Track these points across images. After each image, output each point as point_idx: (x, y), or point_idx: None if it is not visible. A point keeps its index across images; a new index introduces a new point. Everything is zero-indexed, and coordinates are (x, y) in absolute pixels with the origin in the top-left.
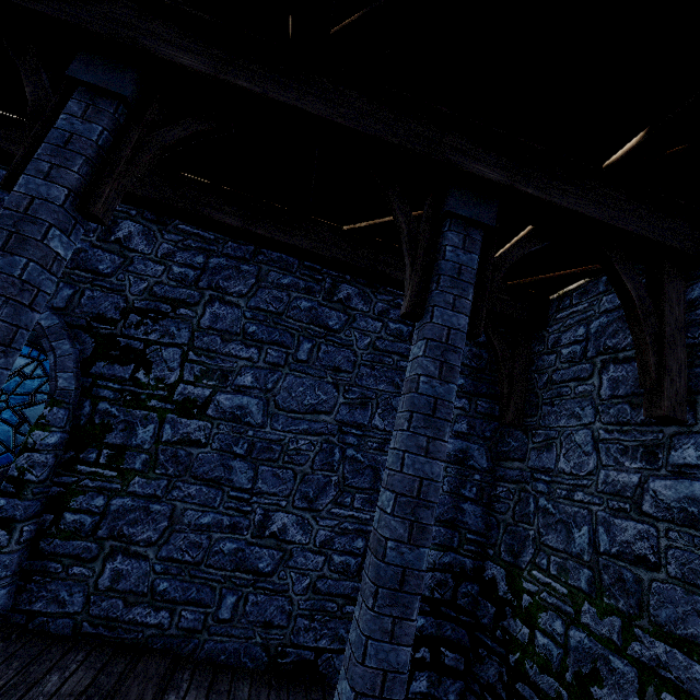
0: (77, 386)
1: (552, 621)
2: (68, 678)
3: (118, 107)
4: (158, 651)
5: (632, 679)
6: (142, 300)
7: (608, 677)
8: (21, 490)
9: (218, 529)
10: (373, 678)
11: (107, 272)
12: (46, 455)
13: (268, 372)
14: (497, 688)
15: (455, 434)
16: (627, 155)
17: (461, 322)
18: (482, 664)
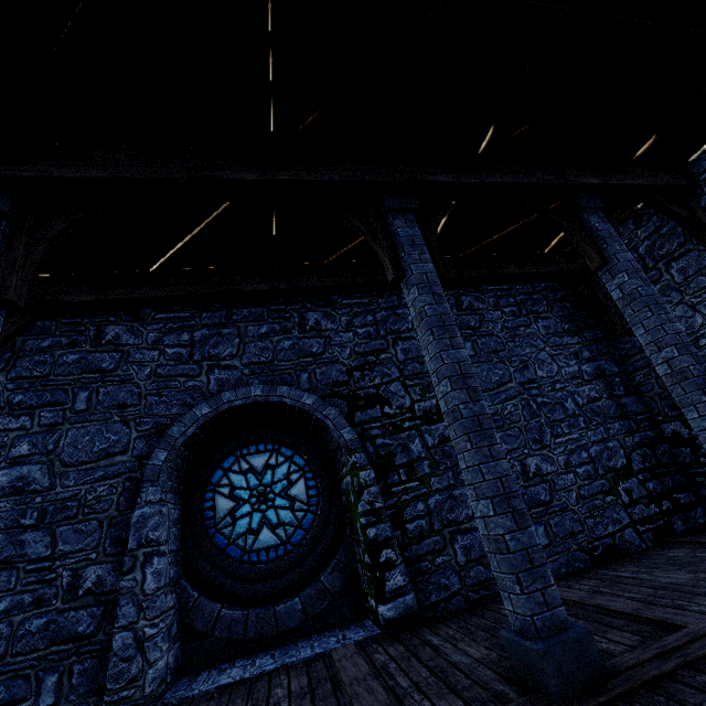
0: (356, 435)
1: None
2: None
3: (413, 216)
4: None
5: None
6: (354, 360)
7: None
8: (379, 517)
9: None
10: None
11: (320, 352)
12: (376, 486)
13: None
14: None
15: (586, 360)
16: (648, 150)
17: (630, 257)
18: (705, 486)
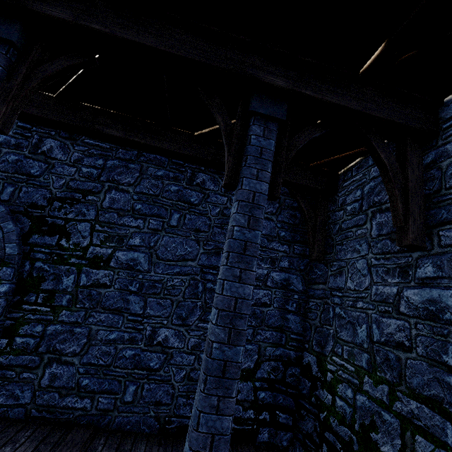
0: (19, 252)
1: (346, 390)
2: (18, 448)
3: (9, 50)
4: (83, 425)
5: (396, 427)
6: (62, 191)
7: (381, 426)
8: None
9: (121, 342)
10: (204, 440)
11: (37, 174)
12: None
13: (151, 235)
14: (313, 436)
15: (280, 269)
16: (374, 62)
17: (262, 187)
18: (303, 420)
